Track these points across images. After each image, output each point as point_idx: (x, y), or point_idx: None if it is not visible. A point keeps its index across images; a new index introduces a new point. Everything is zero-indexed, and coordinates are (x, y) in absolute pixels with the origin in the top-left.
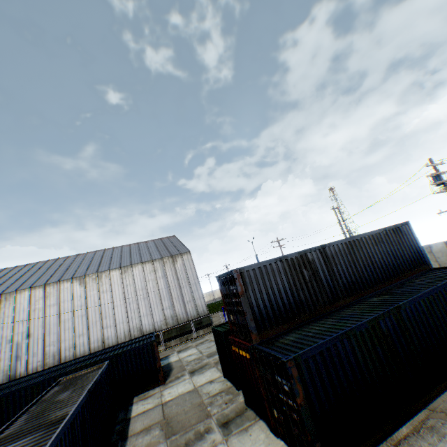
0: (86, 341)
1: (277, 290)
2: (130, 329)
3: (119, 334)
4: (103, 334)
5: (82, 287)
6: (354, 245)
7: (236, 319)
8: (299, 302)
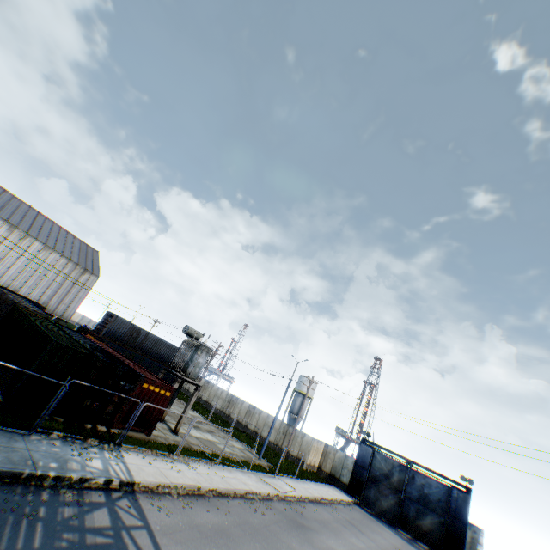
0: None
1: (122, 330)
2: (11, 285)
3: (0, 282)
4: None
5: (9, 232)
6: (160, 342)
7: (100, 328)
8: (124, 339)
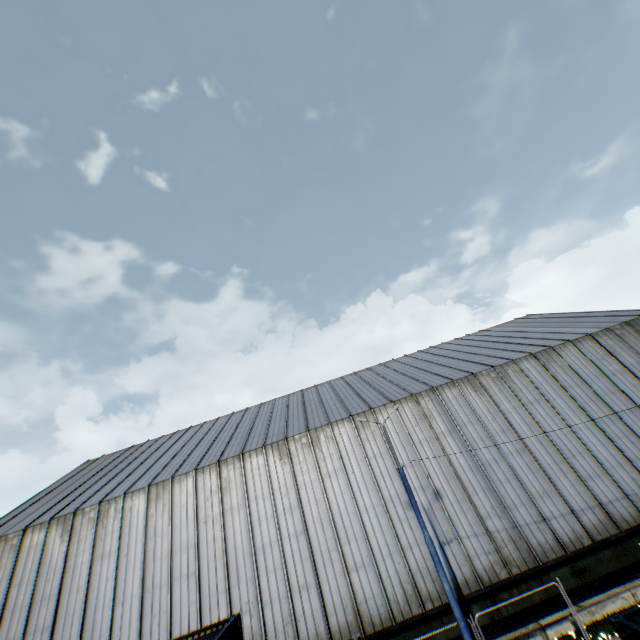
0: (563, 507)
1: None
2: None
3: (629, 494)
4: (592, 493)
5: (482, 395)
6: None
7: None
8: None
